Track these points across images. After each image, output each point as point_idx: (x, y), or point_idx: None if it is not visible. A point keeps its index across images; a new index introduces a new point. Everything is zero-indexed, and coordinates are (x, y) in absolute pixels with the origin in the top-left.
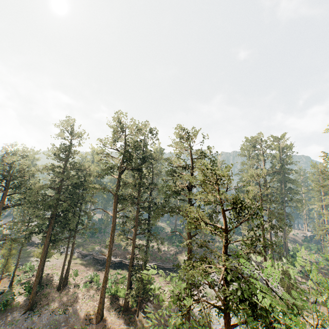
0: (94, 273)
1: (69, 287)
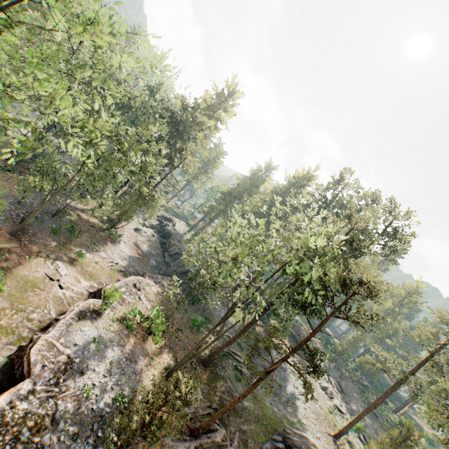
0: None
1: None
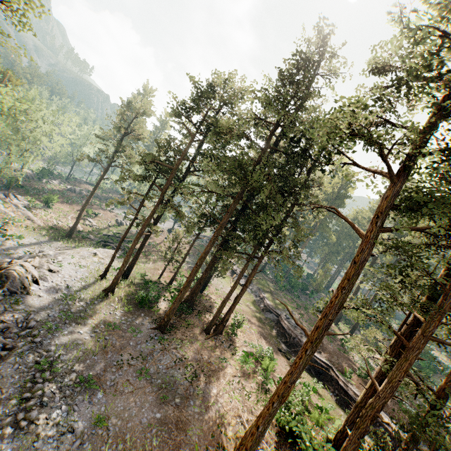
0: (268, 349)
1: (222, 341)
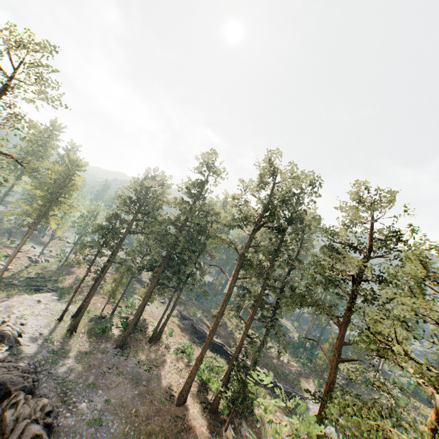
0: (189, 343)
1: (160, 345)
